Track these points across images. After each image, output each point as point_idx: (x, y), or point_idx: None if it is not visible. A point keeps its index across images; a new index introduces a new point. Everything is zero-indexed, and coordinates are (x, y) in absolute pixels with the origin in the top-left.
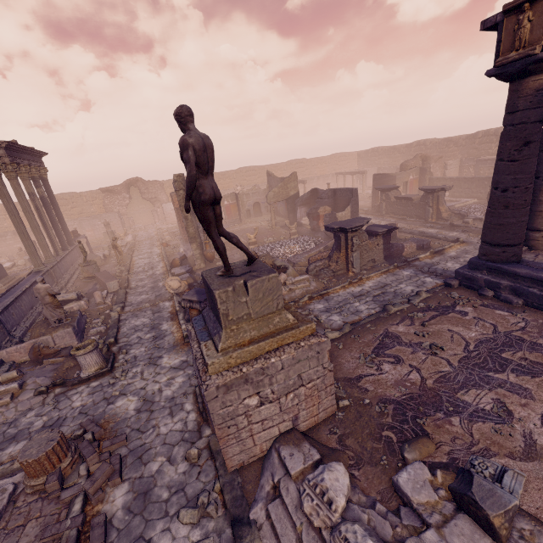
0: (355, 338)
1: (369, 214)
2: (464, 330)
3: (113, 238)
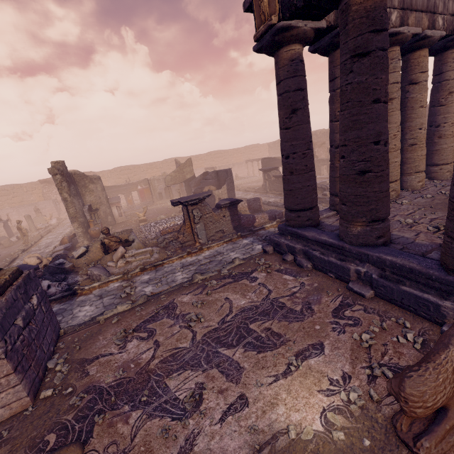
0: (137, 311)
1: (258, 192)
2: (239, 298)
3: (17, 221)
